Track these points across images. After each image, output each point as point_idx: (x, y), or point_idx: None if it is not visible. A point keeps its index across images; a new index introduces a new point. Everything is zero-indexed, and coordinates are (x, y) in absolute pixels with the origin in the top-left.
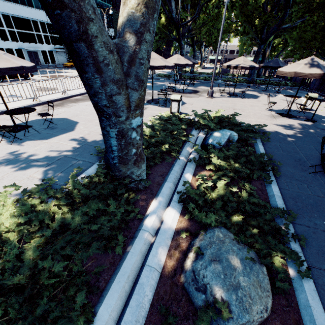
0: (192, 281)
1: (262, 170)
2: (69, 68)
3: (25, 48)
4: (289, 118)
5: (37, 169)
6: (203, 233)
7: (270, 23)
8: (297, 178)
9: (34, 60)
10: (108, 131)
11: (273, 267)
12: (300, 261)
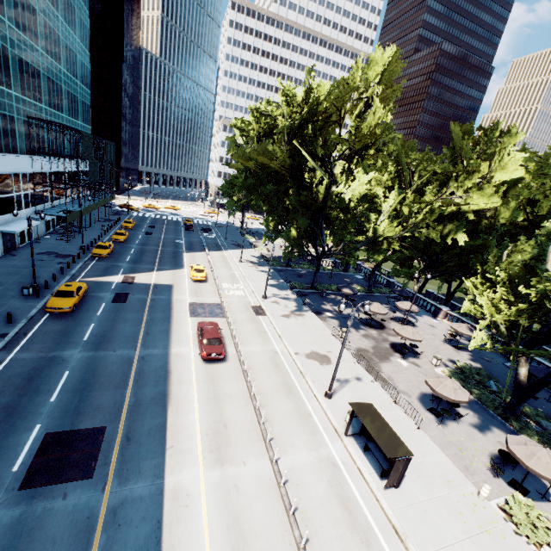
0: None
1: None
2: (109, 260)
3: (16, 231)
4: (461, 351)
5: (492, 427)
6: (540, 422)
7: None
8: None
9: (8, 243)
10: (522, 406)
11: None
12: None
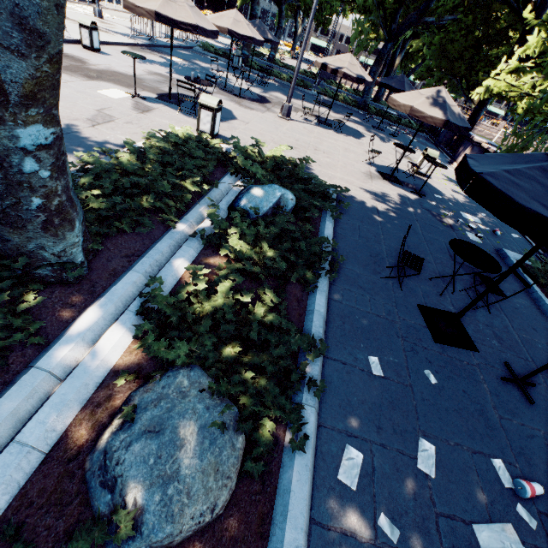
0: (99, 470)
1: (312, 266)
2: None
3: None
4: (391, 183)
5: None
6: (159, 377)
7: (410, 4)
8: (361, 284)
9: None
10: None
11: (255, 436)
12: (299, 424)
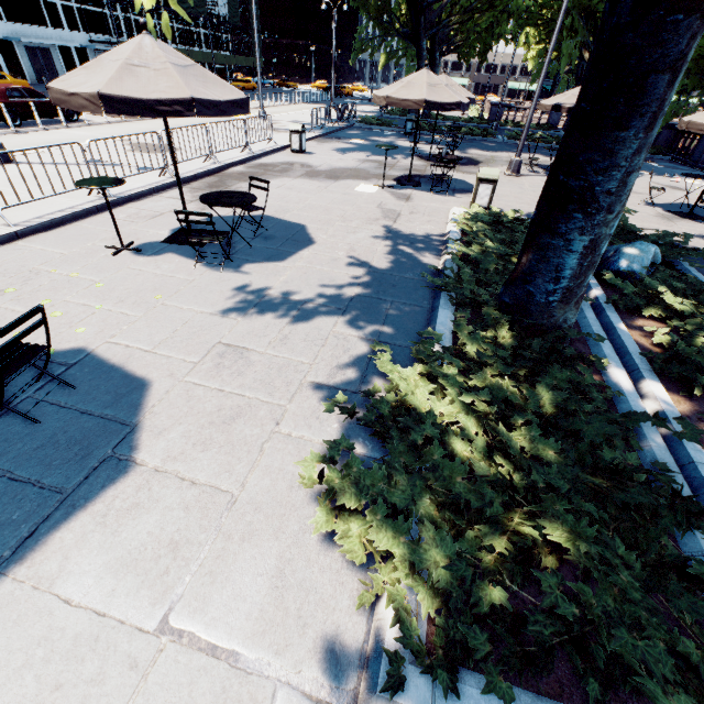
0: None
1: None
2: None
3: (22, 38)
4: (696, 222)
5: (332, 320)
6: None
7: None
8: None
9: (43, 71)
10: (569, 241)
11: None
12: None
